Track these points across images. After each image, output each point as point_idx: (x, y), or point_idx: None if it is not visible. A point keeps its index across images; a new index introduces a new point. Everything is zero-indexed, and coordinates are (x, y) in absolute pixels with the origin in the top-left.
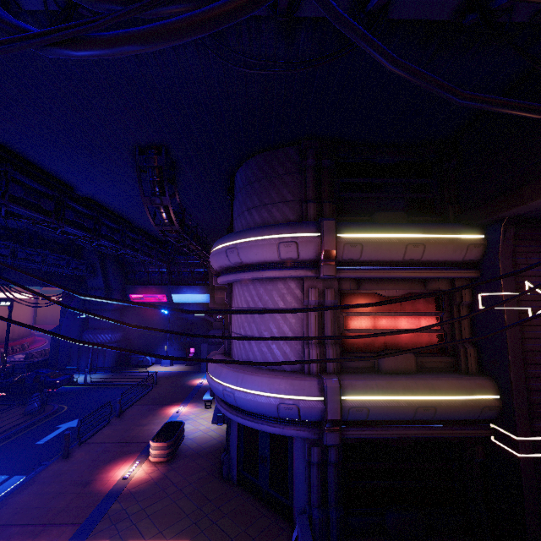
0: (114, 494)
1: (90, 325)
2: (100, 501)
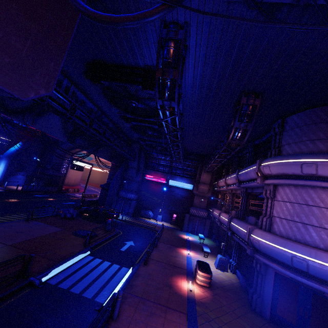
0: (192, 300)
1: (124, 187)
2: (186, 301)
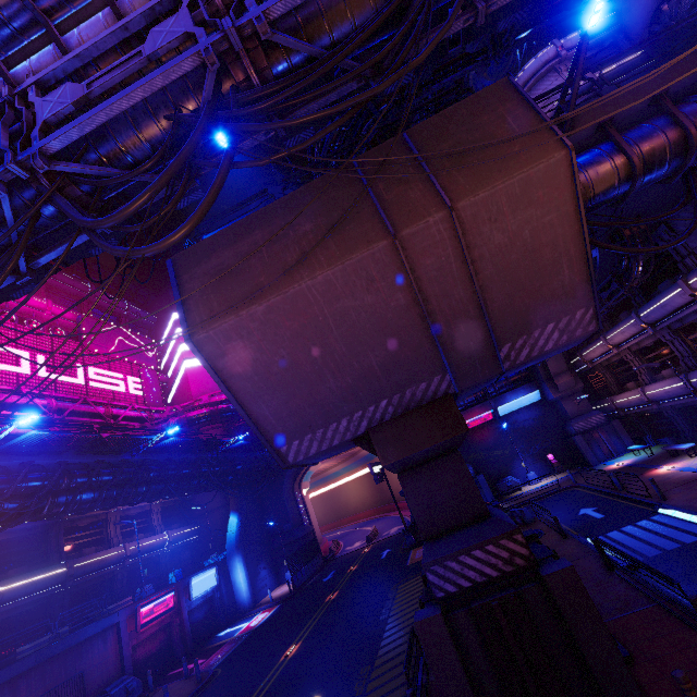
0: None
1: None
2: None
